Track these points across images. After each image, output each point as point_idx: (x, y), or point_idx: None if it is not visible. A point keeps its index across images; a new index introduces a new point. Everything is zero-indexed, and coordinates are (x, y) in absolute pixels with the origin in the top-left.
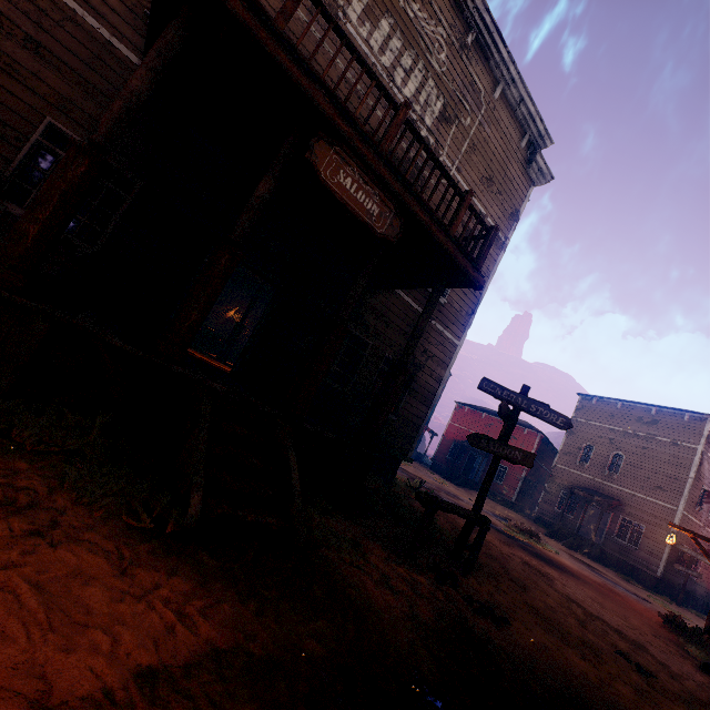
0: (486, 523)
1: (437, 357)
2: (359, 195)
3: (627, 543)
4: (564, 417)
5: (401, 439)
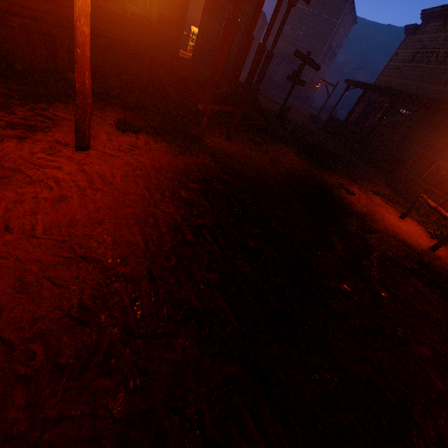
0: (290, 108)
1: None
2: None
3: None
4: (318, 66)
5: None
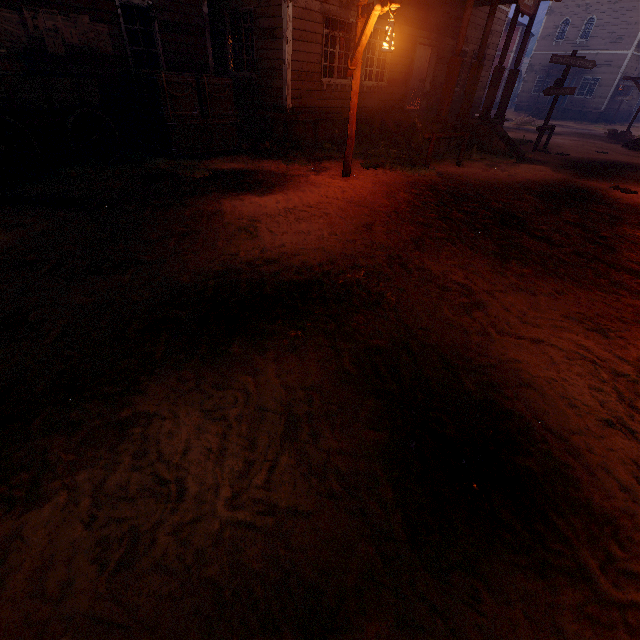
0: (553, 128)
1: (496, 32)
2: (528, 2)
3: (584, 97)
4: (592, 62)
5: (476, 102)
